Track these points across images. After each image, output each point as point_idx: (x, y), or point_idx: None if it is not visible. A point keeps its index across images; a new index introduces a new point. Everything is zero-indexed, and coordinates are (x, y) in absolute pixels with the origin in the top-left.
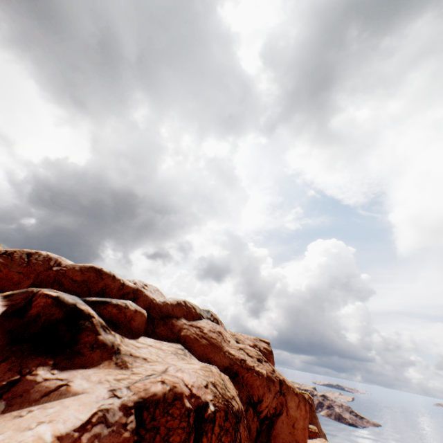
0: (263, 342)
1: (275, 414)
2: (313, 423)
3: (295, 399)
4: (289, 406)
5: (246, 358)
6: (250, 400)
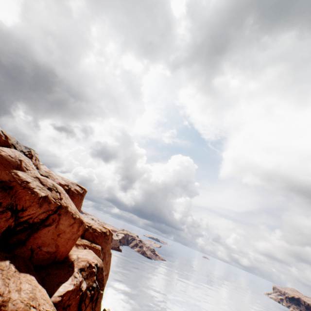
0: (78, 187)
1: (43, 225)
2: (101, 245)
3: (71, 220)
4: (61, 223)
5: (33, 182)
6: (13, 207)
